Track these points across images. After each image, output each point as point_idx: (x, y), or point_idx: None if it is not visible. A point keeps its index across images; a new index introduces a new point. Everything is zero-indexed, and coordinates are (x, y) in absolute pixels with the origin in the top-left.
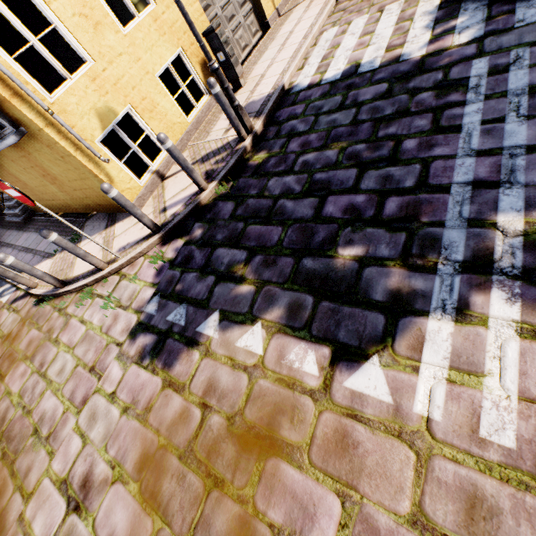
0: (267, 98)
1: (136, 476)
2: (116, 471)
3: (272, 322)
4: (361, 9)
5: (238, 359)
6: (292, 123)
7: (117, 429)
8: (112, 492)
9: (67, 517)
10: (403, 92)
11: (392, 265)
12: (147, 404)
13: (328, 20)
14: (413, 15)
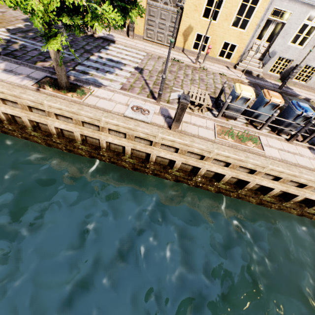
0: (111, 39)
1: (2, 16)
2: (5, 15)
3: (22, 27)
4: (150, 59)
5: (17, 24)
6: (91, 40)
7: (13, 15)
8: (1, 14)
9: (0, 11)
10: (80, 49)
11: (23, 35)
12: (15, 18)
13: (156, 55)
14: (123, 60)
